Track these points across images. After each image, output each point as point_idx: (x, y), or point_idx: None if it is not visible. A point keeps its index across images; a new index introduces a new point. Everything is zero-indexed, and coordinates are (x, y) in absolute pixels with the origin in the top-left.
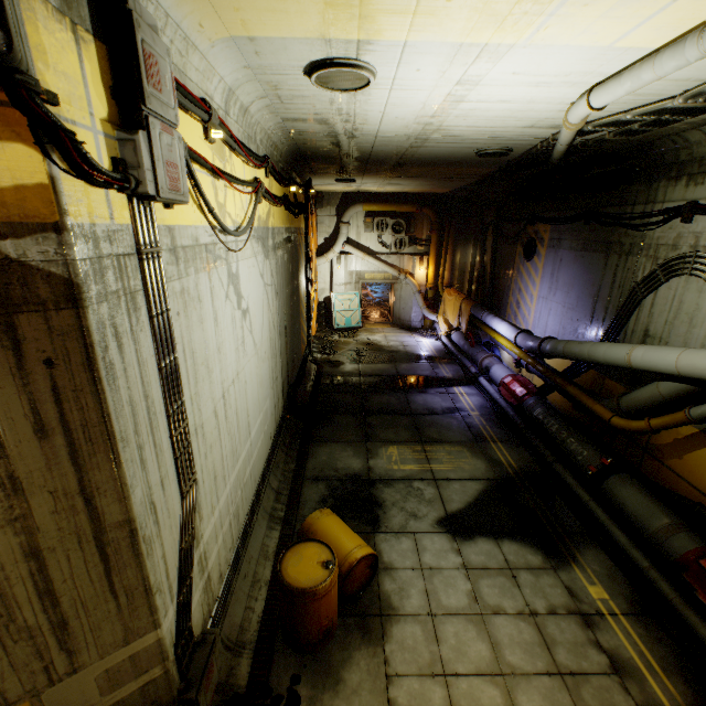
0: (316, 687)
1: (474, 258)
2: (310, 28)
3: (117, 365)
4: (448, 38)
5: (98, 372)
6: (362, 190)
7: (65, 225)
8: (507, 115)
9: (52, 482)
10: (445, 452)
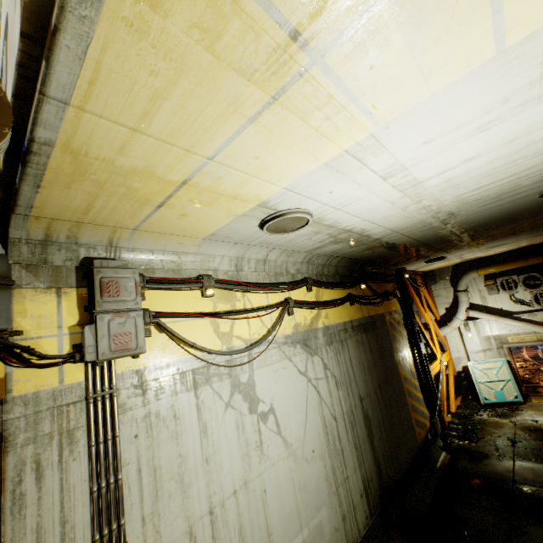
0: None
1: None
2: (224, 216)
3: (30, 494)
4: (306, 169)
5: (4, 503)
6: (469, 258)
7: (7, 399)
8: (506, 161)
9: None
10: None
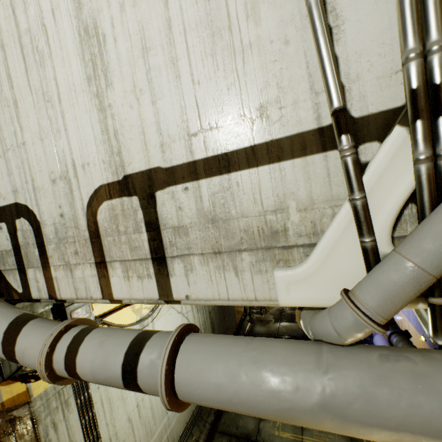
0: None
1: None
2: None
3: (53, 438)
4: None
5: None
6: None
7: (31, 400)
8: None
9: None
10: None
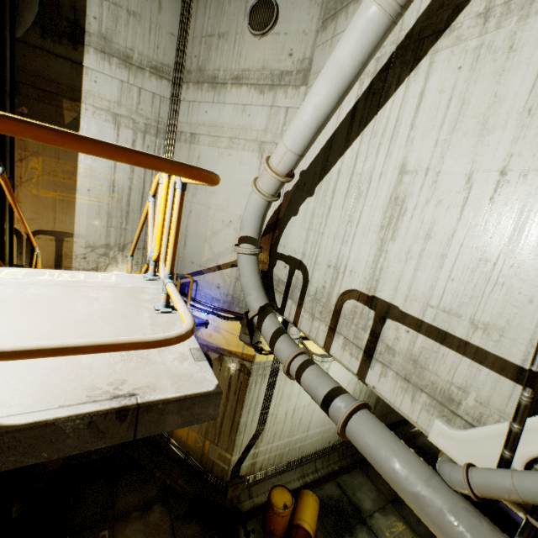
0: None
1: None
2: None
3: (252, 389)
4: None
5: (247, 389)
6: None
7: (253, 362)
8: None
9: (232, 403)
10: None
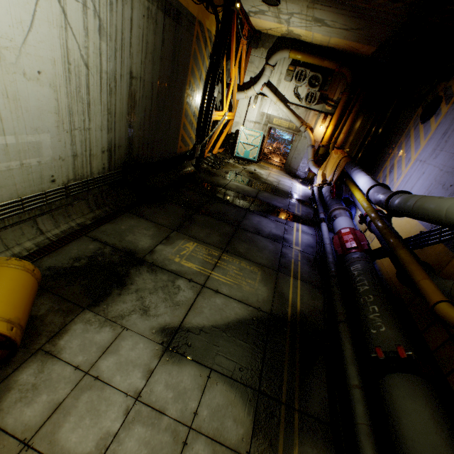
0: None
1: (372, 126)
2: None
3: None
4: None
5: None
6: (293, 34)
7: None
8: None
9: None
10: (237, 267)
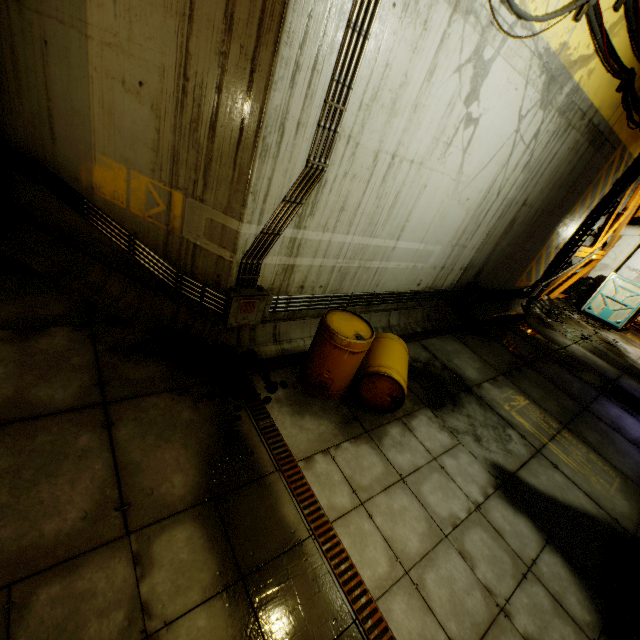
0: (287, 399)
1: None
2: None
3: None
4: None
5: None
6: None
7: None
8: None
9: (244, 38)
10: (583, 455)
